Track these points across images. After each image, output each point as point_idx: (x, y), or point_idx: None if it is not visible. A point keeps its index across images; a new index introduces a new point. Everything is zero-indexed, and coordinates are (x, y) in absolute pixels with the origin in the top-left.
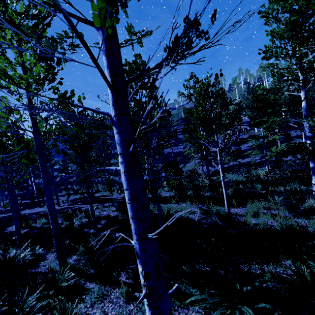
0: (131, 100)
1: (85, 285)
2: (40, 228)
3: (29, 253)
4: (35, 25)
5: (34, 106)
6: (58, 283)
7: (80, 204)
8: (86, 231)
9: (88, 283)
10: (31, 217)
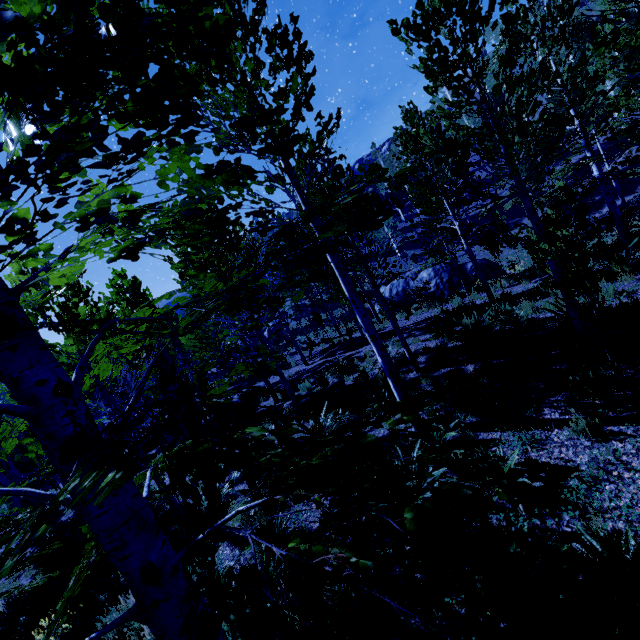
0: (443, 85)
1: (480, 437)
2: (309, 394)
3: (336, 420)
4: (261, 4)
5: (307, 158)
6: (434, 438)
7: (344, 353)
8: (402, 377)
9: (483, 434)
10: (278, 388)
